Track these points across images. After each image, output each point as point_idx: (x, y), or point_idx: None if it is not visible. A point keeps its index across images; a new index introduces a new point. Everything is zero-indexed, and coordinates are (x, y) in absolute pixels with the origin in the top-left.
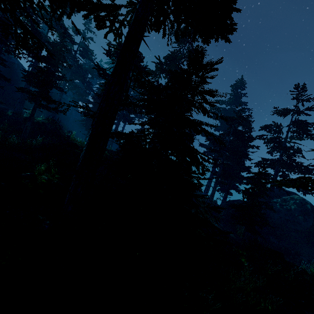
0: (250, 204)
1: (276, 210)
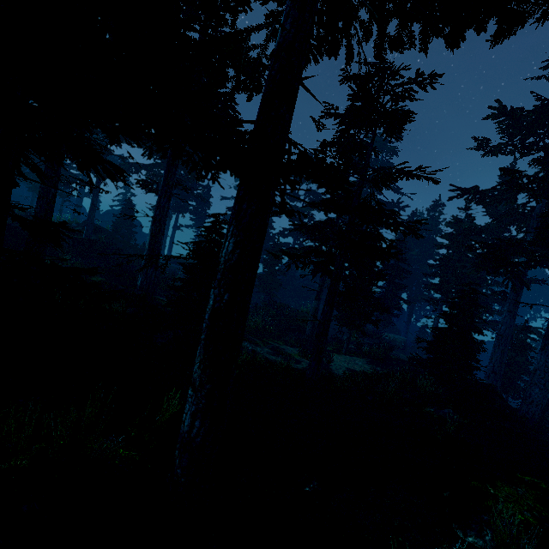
0: (268, 272)
1: (297, 278)
